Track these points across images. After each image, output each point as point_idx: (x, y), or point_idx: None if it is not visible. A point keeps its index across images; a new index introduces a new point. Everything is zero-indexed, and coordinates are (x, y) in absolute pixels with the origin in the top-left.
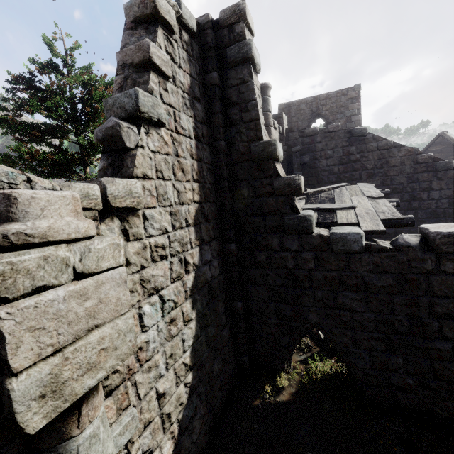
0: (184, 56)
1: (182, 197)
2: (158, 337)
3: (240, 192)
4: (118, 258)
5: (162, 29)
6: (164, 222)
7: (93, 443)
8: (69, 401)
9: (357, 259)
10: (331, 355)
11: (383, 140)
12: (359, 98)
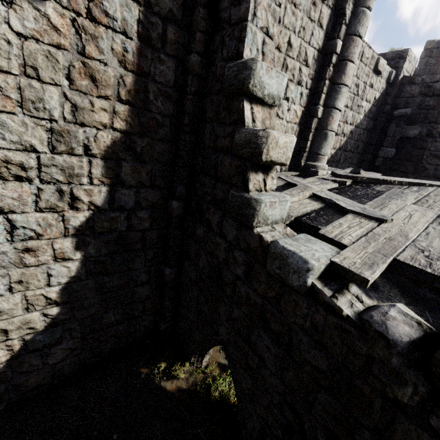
0: None
1: (83, 116)
2: None
3: (202, 138)
4: None
5: None
6: (31, 137)
7: None
8: None
9: (293, 299)
10: None
11: None
12: None
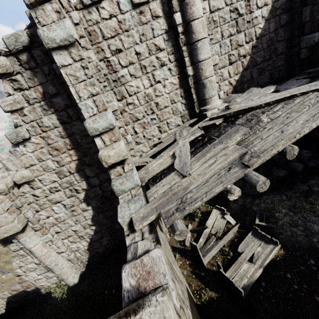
0: (29, 75)
1: (61, 163)
2: (65, 215)
3: None
4: (1, 212)
5: (4, 79)
6: (52, 178)
7: (25, 241)
8: (3, 237)
9: None
10: (191, 259)
11: None
12: None
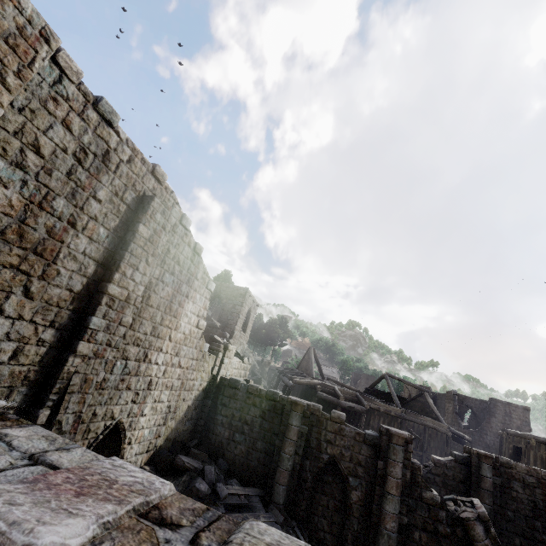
0: None
1: None
2: None
3: None
4: None
5: None
6: None
7: None
8: None
9: None
10: None
11: (212, 321)
12: (245, 296)
